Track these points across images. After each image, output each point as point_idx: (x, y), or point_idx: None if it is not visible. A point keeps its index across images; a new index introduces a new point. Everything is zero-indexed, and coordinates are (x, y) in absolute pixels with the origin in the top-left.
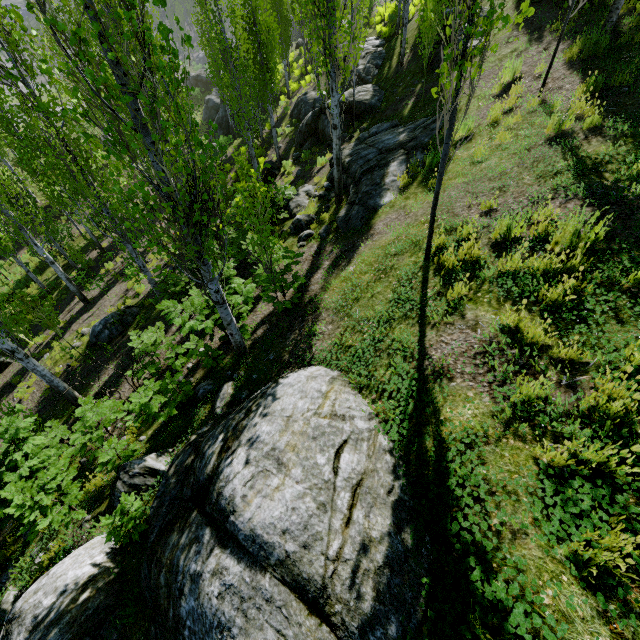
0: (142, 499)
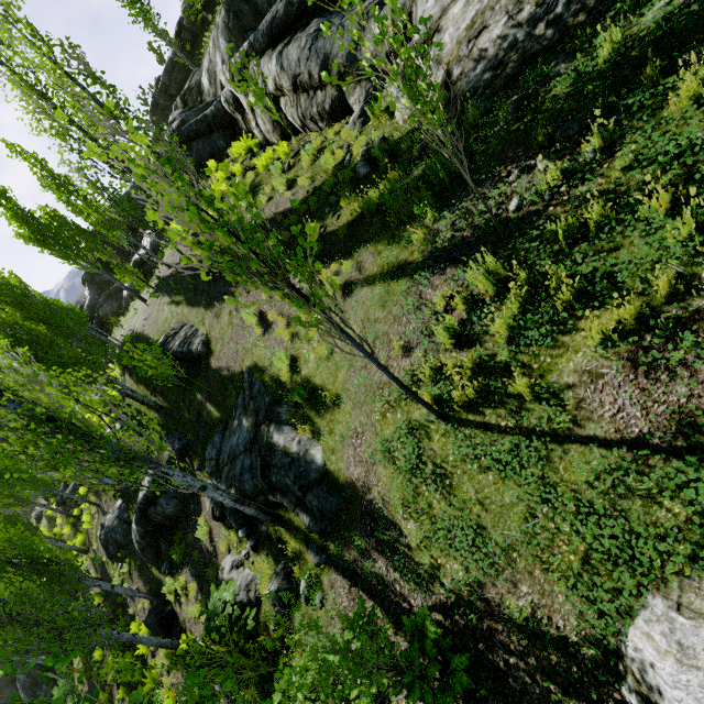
0: None
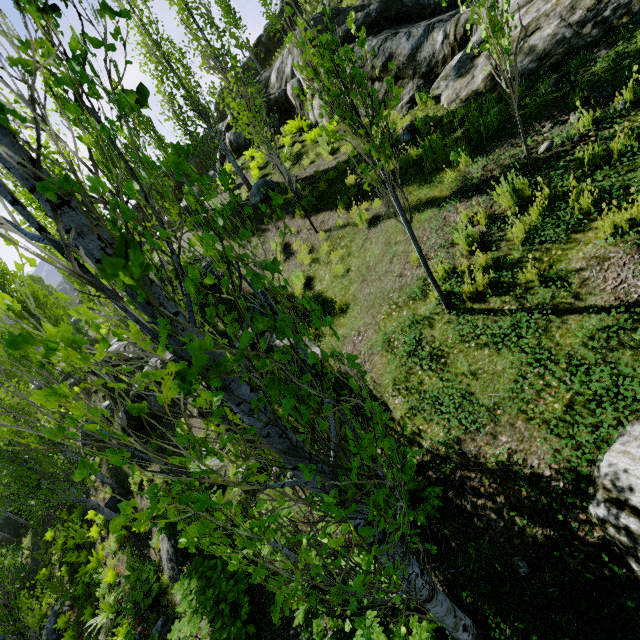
0: None
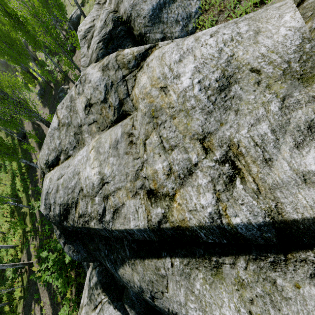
0: None
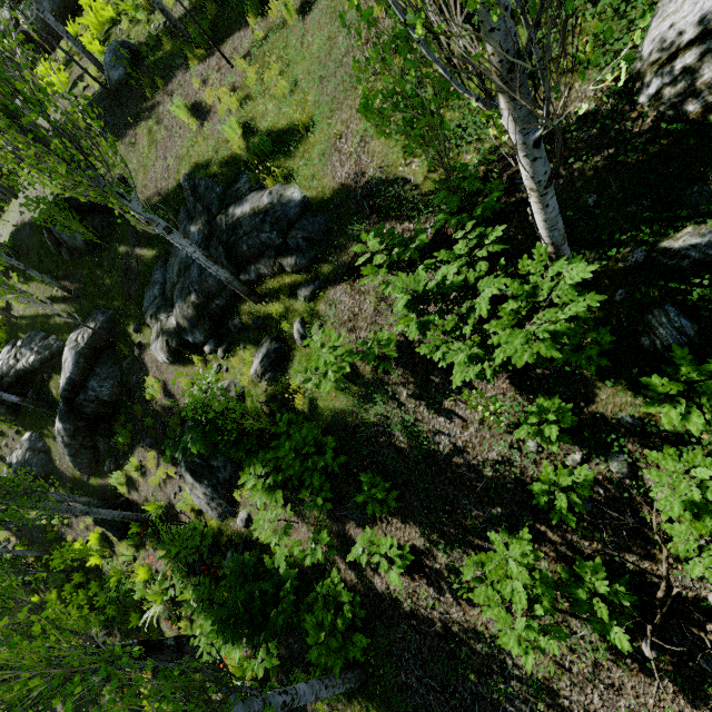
0: None
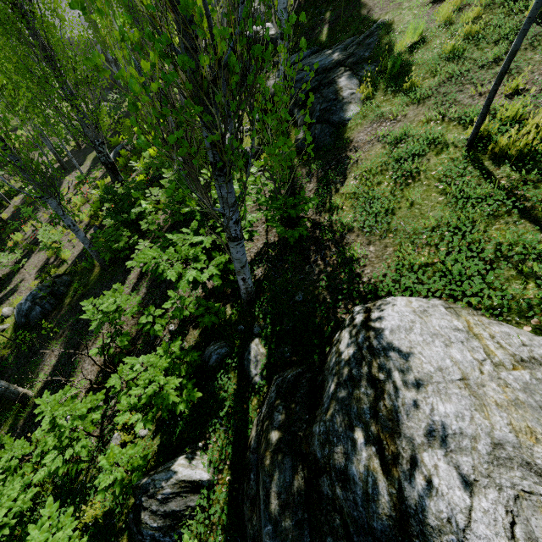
0: (188, 529)
